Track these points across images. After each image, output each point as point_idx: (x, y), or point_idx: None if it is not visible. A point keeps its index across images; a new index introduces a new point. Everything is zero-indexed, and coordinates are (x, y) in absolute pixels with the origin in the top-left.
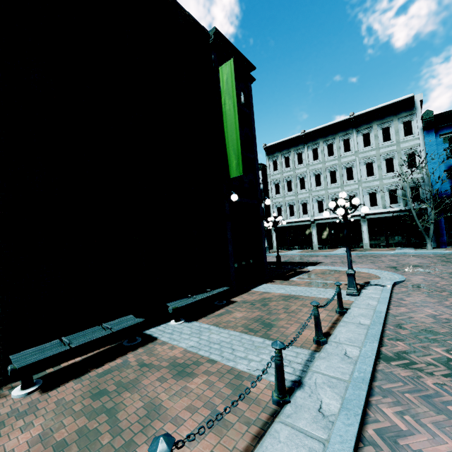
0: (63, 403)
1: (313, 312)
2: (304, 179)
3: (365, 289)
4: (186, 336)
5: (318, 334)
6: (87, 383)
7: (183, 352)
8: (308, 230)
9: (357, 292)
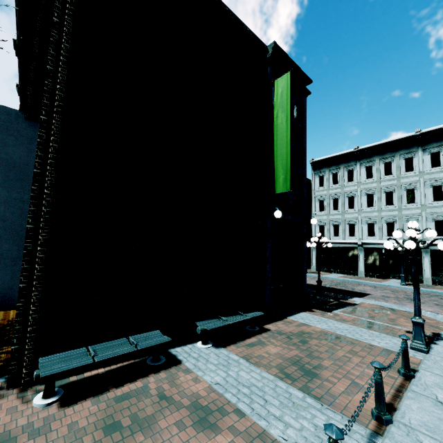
0: (76, 428)
1: (374, 377)
2: (354, 198)
3: (436, 345)
4: (212, 366)
5: (379, 407)
6: (103, 407)
7: (207, 388)
8: (354, 254)
9: (425, 348)
